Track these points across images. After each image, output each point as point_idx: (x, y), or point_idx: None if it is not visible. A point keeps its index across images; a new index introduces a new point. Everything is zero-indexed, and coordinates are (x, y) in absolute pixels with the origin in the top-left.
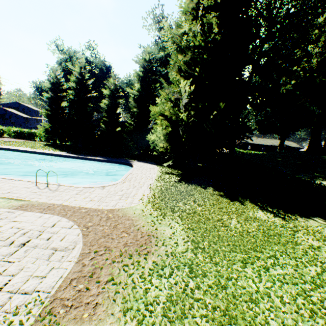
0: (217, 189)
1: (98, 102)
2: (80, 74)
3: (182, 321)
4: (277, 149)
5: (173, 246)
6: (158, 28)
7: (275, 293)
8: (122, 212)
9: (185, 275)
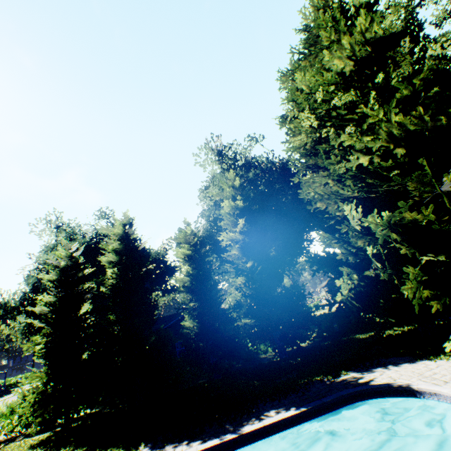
0: None
1: None
2: (123, 236)
3: None
4: None
5: None
6: (217, 161)
7: None
8: None
9: None
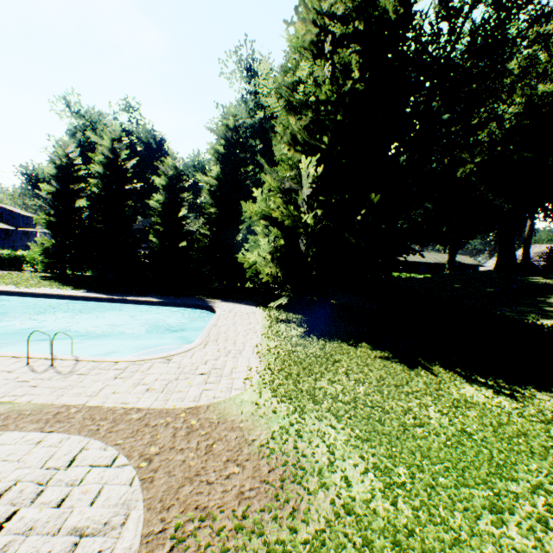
0: (378, 347)
1: (142, 199)
2: (111, 151)
3: None
4: (446, 269)
5: (342, 486)
6: (246, 77)
7: None
8: (216, 411)
9: None
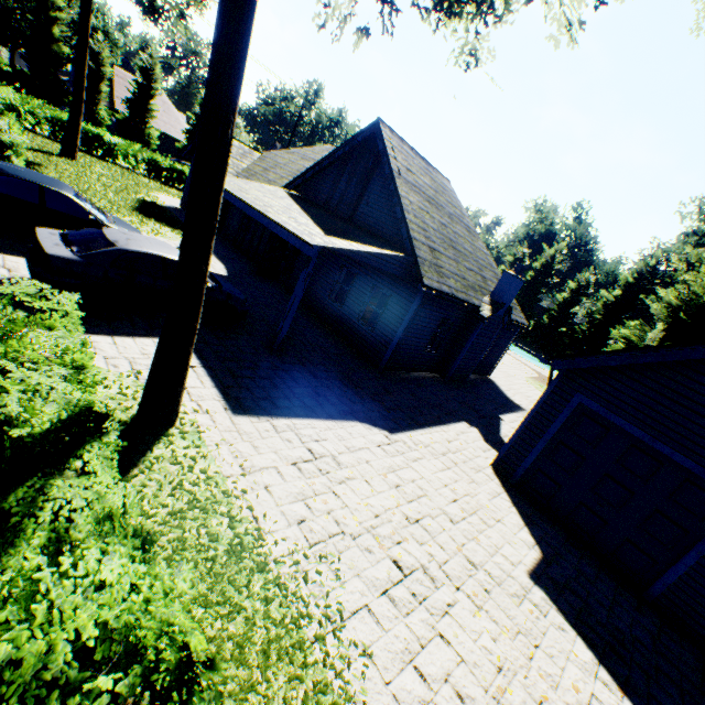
0: None
1: None
2: (551, 257)
3: None
4: None
5: None
6: (702, 219)
7: None
8: None
9: None
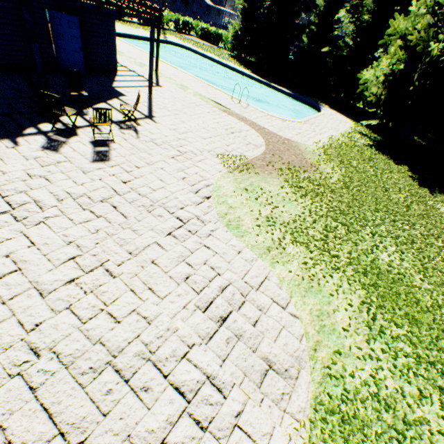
0: (413, 172)
1: None
2: None
3: (313, 198)
4: None
5: (327, 178)
6: None
7: (386, 227)
8: (295, 144)
9: (326, 190)
